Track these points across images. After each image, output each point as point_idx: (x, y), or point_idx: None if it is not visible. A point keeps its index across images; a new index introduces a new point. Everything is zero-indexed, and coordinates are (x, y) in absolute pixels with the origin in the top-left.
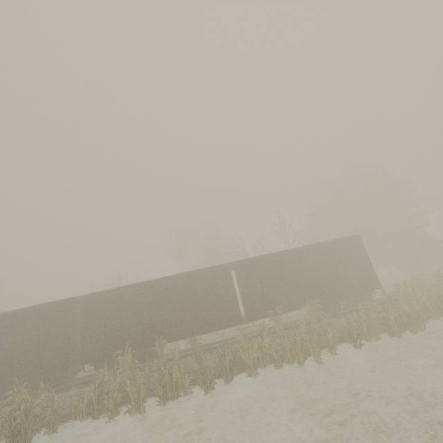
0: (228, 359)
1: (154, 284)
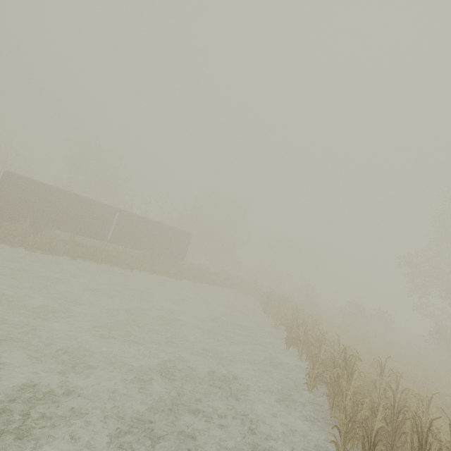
0: (90, 252)
1: (64, 194)
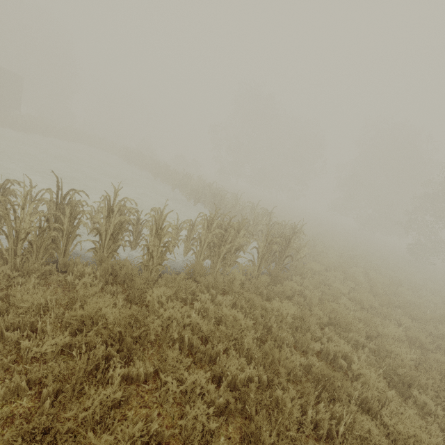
0: None
1: None
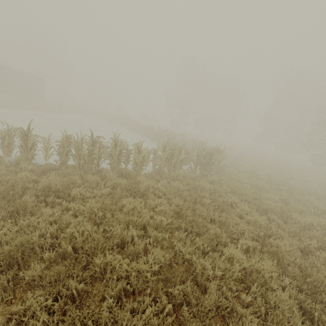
0: None
1: None
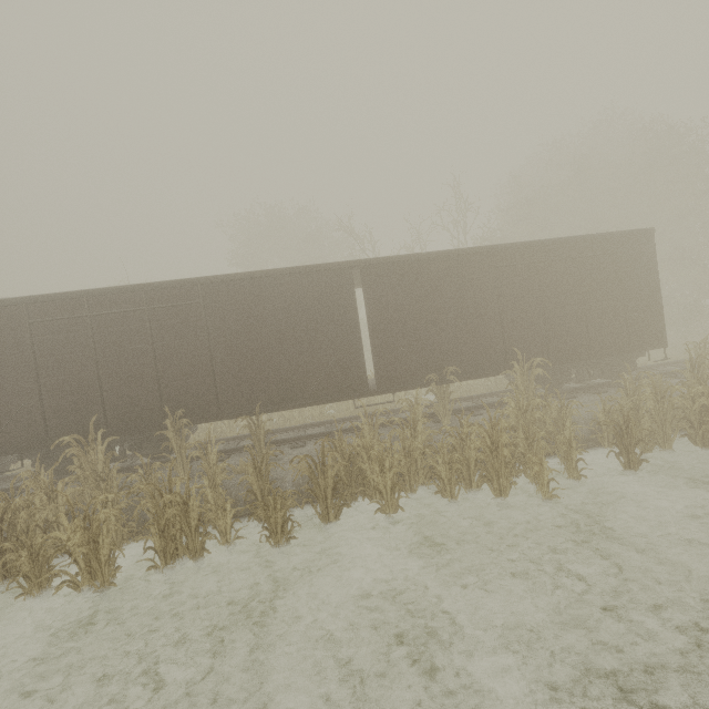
0: (332, 474)
1: (162, 291)
